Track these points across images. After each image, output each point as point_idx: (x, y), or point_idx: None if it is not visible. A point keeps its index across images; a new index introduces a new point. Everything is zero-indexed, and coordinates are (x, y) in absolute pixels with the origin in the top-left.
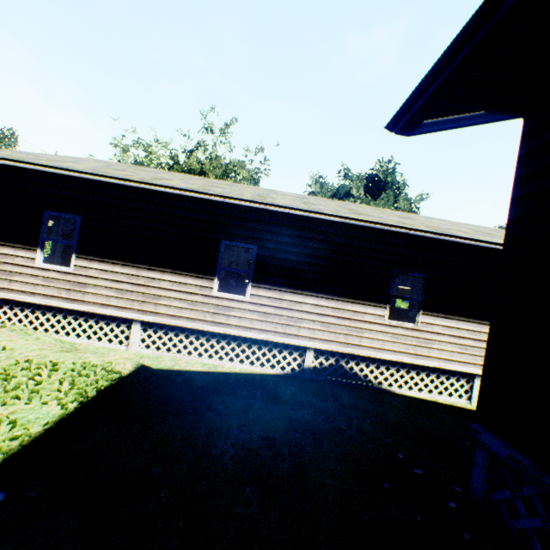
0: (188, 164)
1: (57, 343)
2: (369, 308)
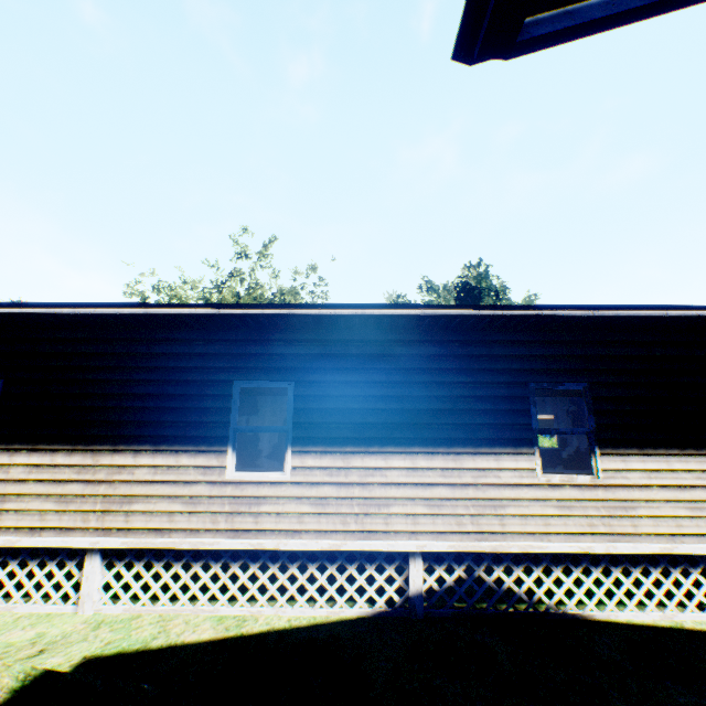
0: (219, 299)
1: None
2: (505, 458)
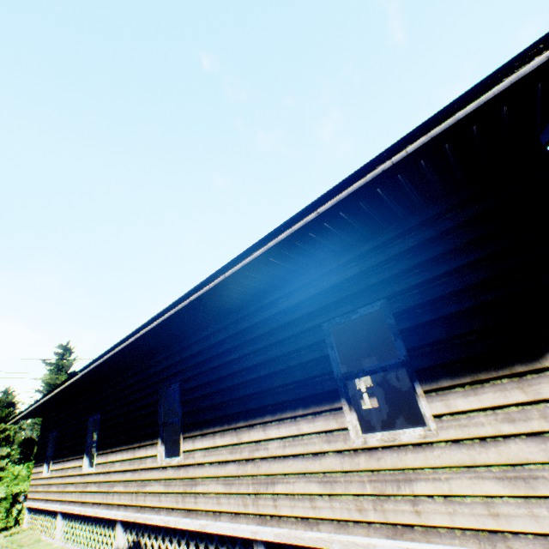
0: None
1: (6, 543)
2: (149, 448)
